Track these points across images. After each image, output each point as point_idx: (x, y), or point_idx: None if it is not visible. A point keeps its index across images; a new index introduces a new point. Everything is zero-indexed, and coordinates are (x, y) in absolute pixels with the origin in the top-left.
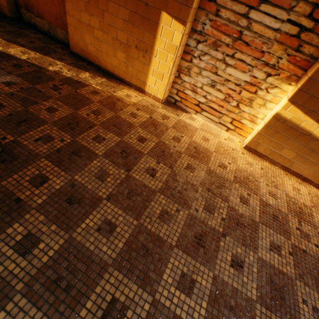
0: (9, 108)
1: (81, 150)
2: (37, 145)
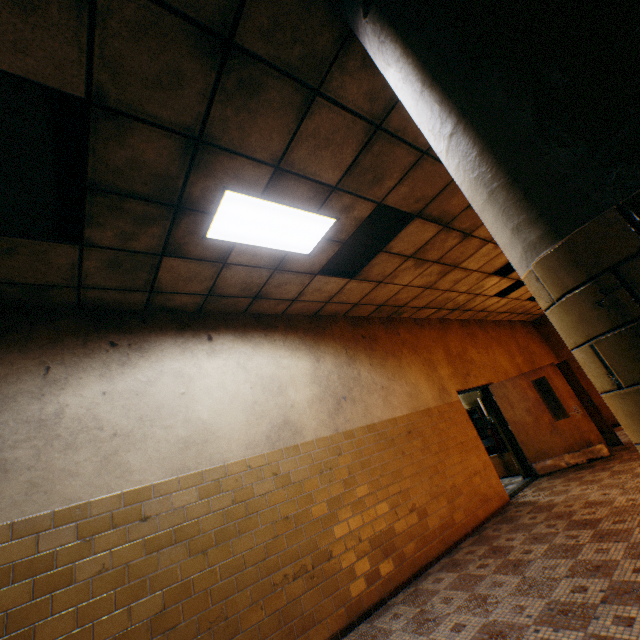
0: None
1: (638, 458)
2: (626, 456)
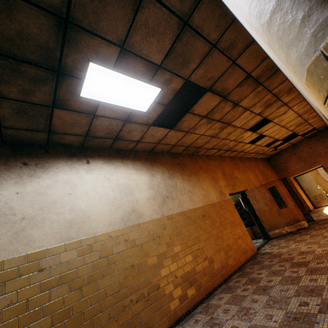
0: (326, 221)
1: (324, 228)
2: (317, 227)
